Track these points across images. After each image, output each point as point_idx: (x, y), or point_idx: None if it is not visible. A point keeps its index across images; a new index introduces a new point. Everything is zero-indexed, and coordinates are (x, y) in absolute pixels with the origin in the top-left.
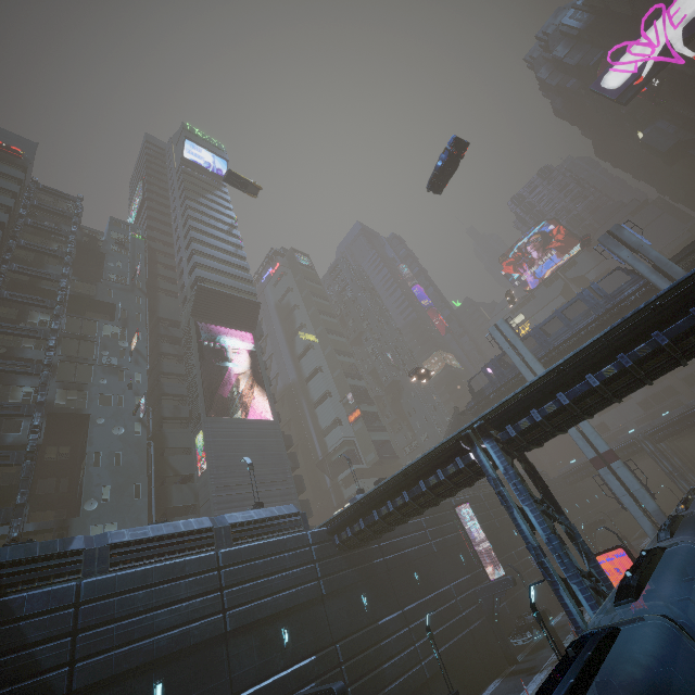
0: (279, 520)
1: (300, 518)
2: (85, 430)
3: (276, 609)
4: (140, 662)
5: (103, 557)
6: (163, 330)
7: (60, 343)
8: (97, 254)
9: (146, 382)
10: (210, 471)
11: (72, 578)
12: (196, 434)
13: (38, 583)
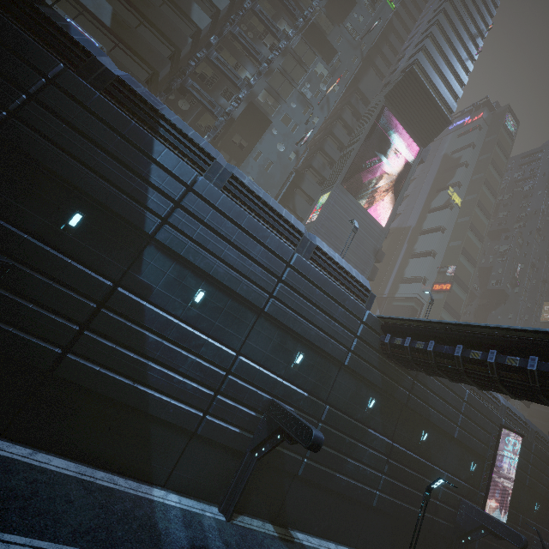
0: (352, 280)
1: (368, 295)
2: (262, 135)
3: (305, 334)
4: (200, 266)
5: (223, 177)
6: (354, 100)
7: (285, 56)
8: (350, 1)
9: (318, 128)
10: (316, 223)
11: (197, 170)
12: (323, 193)
13: (177, 153)
